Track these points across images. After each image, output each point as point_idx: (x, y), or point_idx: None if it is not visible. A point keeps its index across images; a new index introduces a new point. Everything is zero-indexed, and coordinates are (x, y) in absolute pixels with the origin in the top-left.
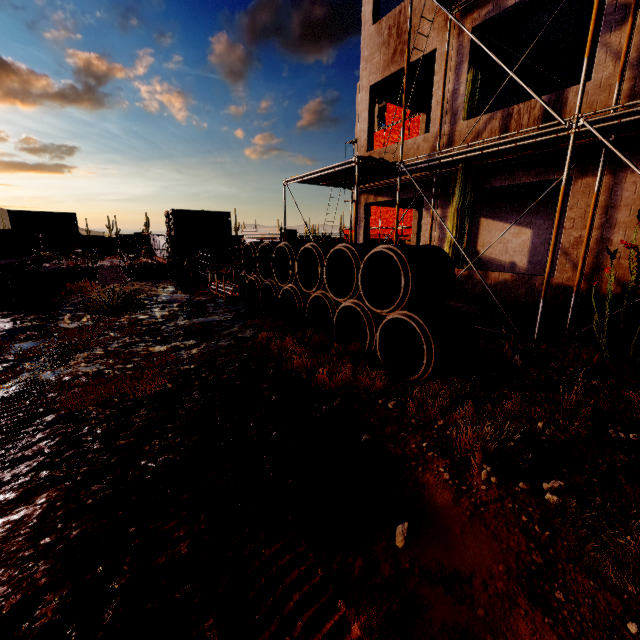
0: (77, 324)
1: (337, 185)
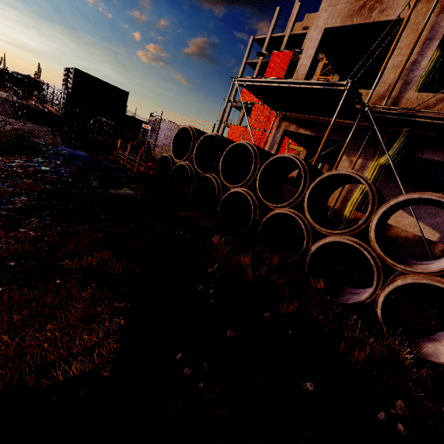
0: None
1: (270, 104)
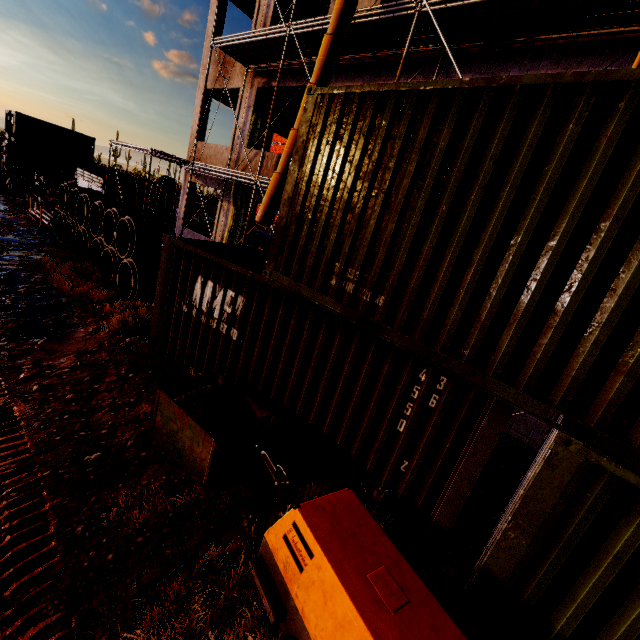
0: None
1: (165, 159)
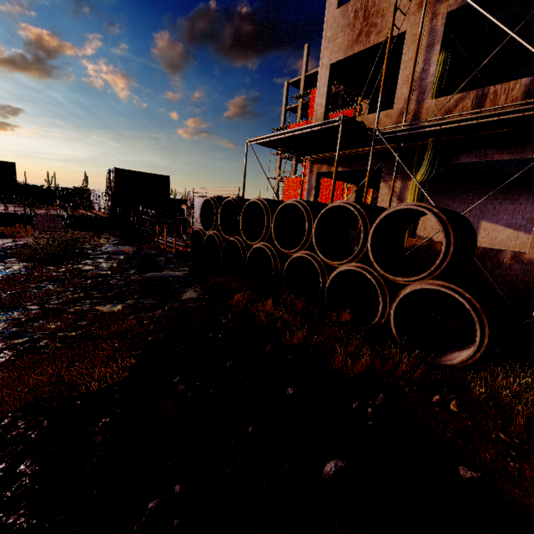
0: (5, 272)
1: (294, 152)
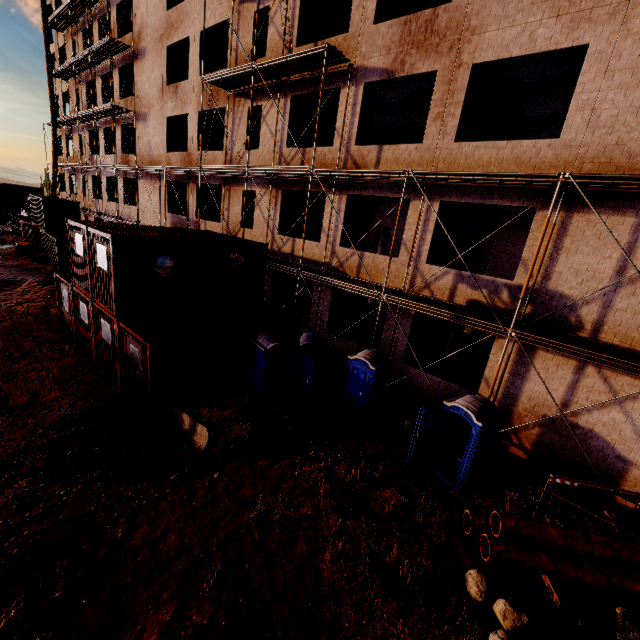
0: None
1: None
